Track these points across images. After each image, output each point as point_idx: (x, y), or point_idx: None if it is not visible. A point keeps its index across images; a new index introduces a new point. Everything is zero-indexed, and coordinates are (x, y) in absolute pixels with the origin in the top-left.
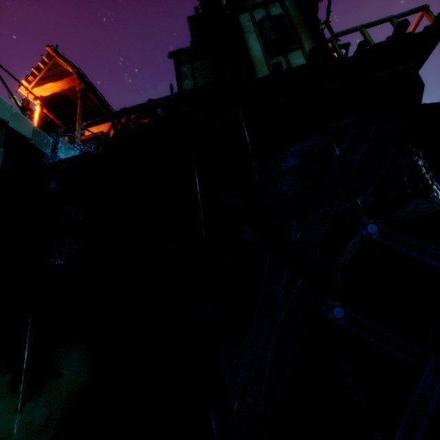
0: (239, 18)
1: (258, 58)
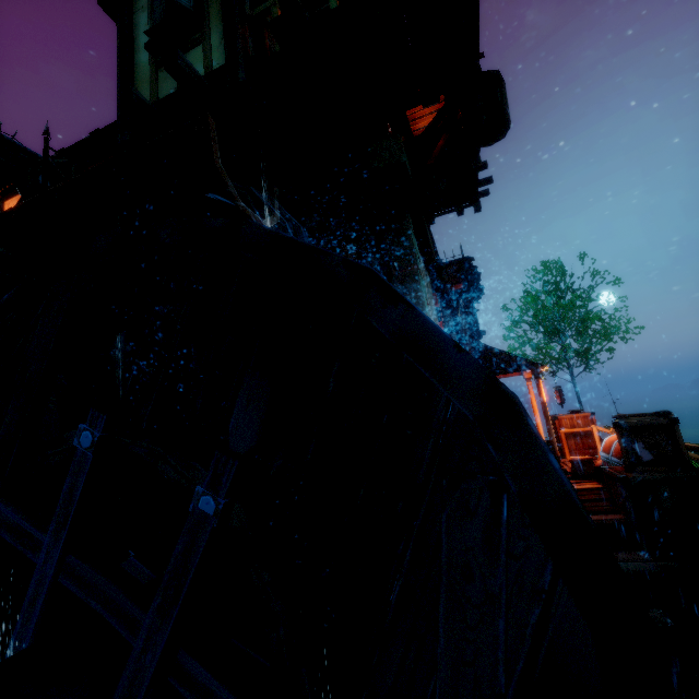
0: None
1: (144, 69)
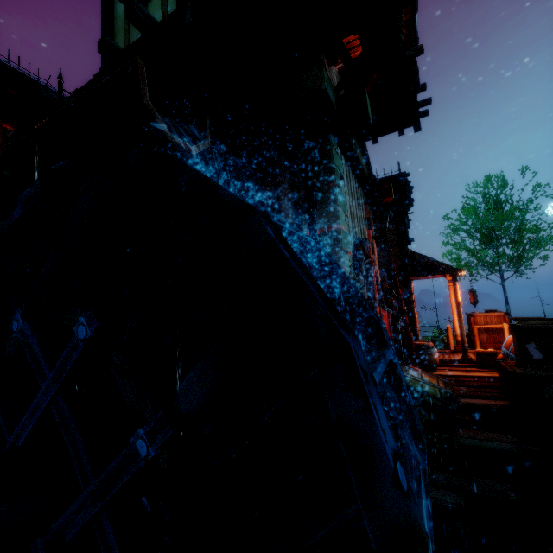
0: None
1: (121, 19)
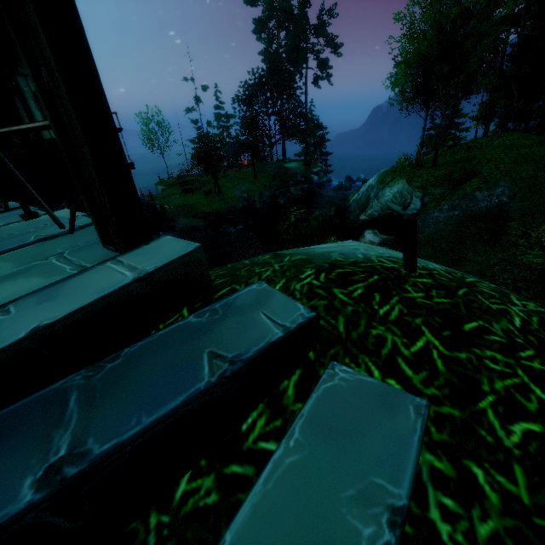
0: (18, 81)
1: None
